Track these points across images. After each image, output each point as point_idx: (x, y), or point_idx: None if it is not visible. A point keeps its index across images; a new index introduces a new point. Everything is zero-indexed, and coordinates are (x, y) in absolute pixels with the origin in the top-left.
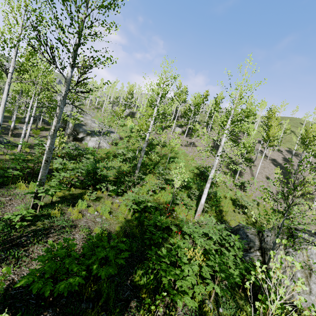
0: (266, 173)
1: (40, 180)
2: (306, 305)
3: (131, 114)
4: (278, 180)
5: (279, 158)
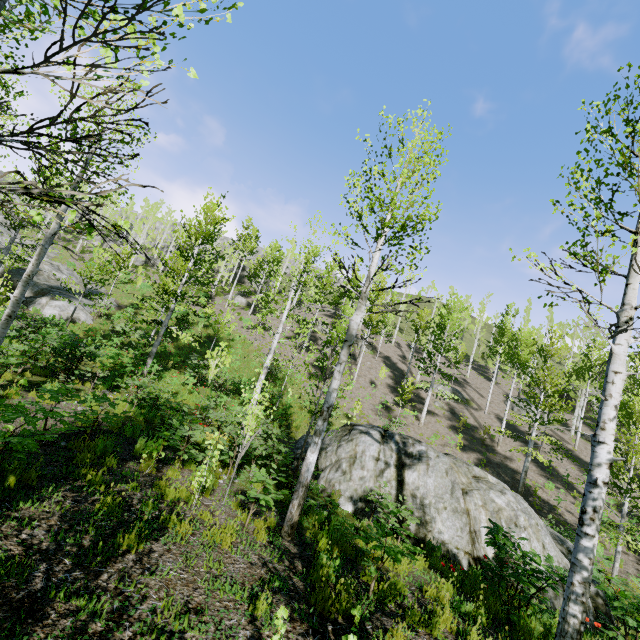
0: (372, 376)
1: None
2: (344, 492)
3: (146, 261)
4: (386, 386)
5: (395, 356)
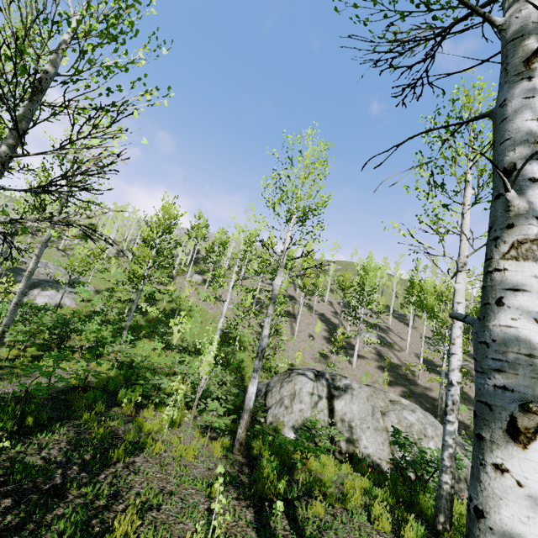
0: (310, 331)
1: (5, 326)
2: (287, 422)
3: (117, 253)
4: (322, 338)
5: (329, 312)
